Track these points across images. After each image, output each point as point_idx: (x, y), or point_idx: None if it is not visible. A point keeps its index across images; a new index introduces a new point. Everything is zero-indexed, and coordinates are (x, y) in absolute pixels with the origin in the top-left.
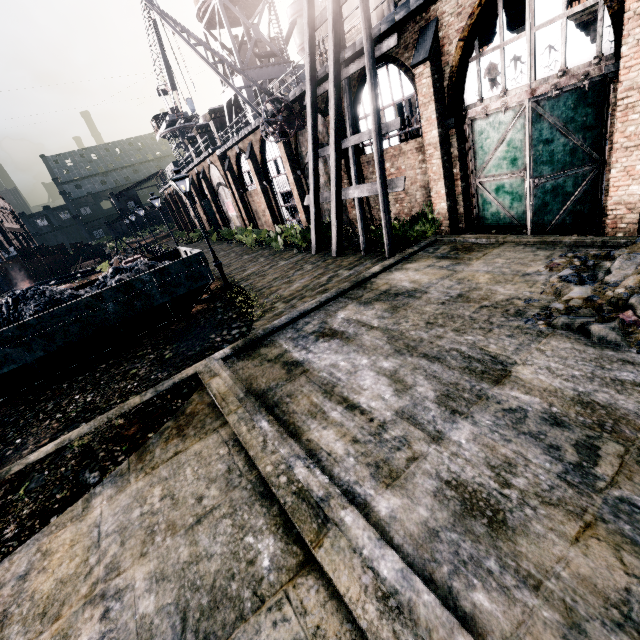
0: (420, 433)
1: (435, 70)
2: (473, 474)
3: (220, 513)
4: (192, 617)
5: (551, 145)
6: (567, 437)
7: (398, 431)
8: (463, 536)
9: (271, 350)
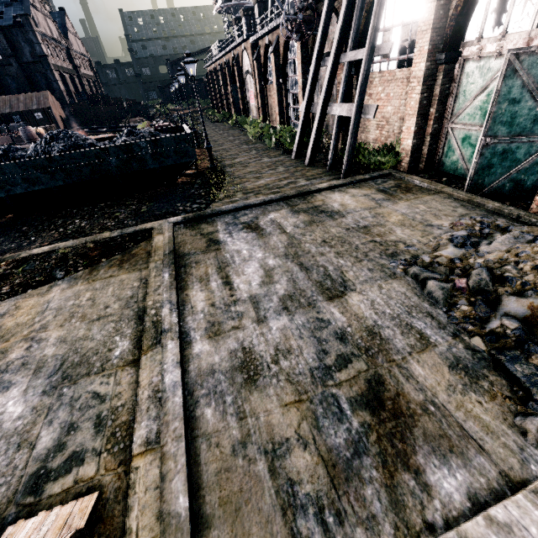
0: (253, 314)
1: None
2: (262, 349)
3: (112, 319)
4: (66, 365)
5: (516, 106)
6: (339, 349)
7: (242, 308)
8: (227, 379)
9: (208, 227)
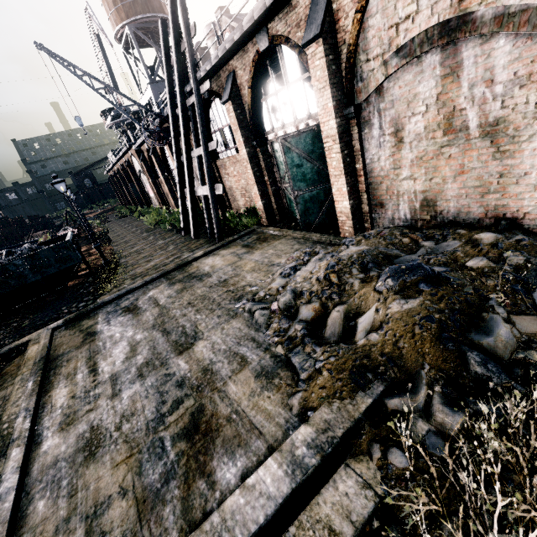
0: (110, 391)
1: (237, 107)
2: (109, 421)
3: None
4: None
5: (302, 168)
6: (176, 395)
7: (101, 389)
8: (68, 464)
9: (89, 322)
